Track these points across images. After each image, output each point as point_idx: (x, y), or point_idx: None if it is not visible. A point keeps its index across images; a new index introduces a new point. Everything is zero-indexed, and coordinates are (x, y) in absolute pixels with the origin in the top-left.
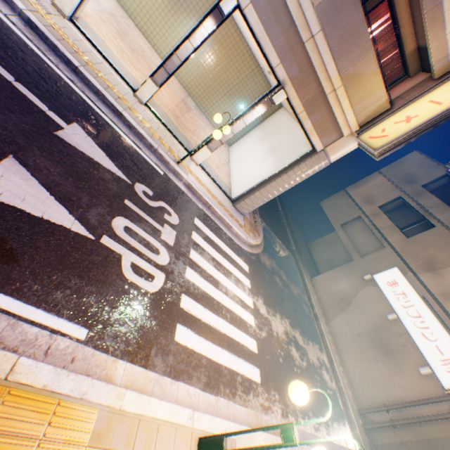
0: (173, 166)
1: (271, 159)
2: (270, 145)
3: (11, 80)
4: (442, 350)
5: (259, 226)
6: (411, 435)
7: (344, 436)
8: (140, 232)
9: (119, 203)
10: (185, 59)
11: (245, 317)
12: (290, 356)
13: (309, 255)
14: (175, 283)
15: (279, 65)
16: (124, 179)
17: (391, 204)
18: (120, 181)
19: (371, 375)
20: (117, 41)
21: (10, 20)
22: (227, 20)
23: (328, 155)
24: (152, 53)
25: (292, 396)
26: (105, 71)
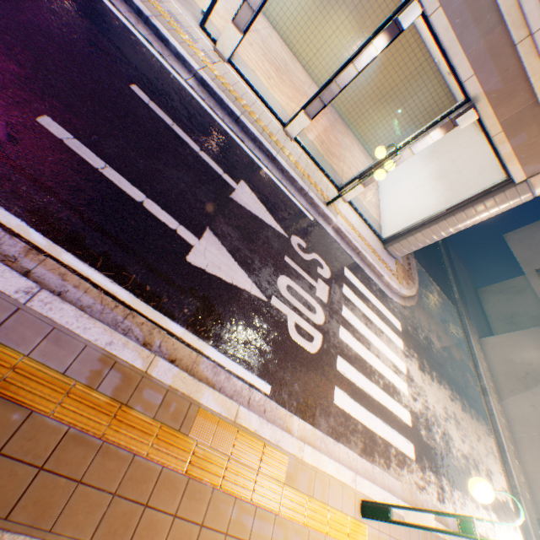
0: (322, 209)
1: (439, 188)
2: (438, 168)
3: (198, 151)
4: None
5: (413, 270)
6: None
7: None
8: (298, 290)
9: (280, 261)
10: (345, 86)
11: (398, 384)
12: (448, 435)
13: (477, 306)
14: (330, 344)
15: (471, 77)
16: (282, 233)
17: None
18: (279, 236)
19: None
20: (263, 66)
21: (188, 84)
22: (391, 5)
23: (531, 188)
24: (294, 64)
25: (472, 492)
26: (258, 111)
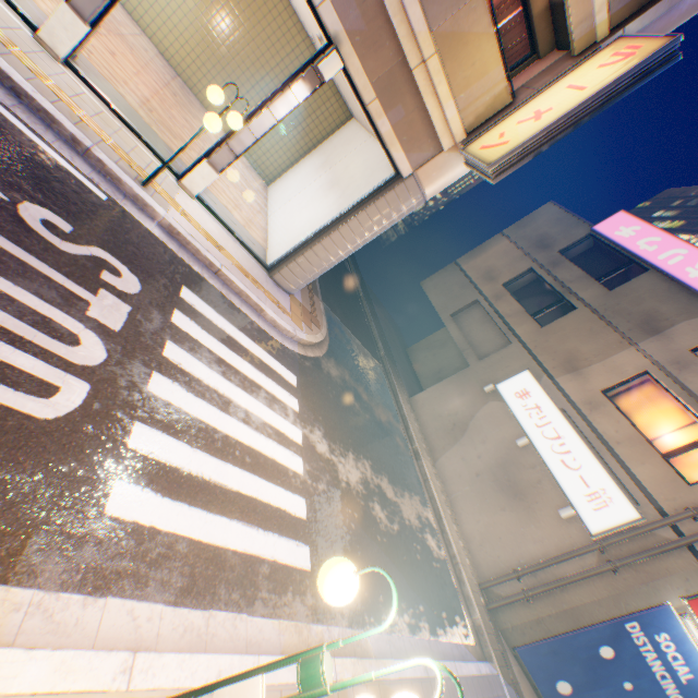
0: (131, 187)
1: (332, 196)
2: (332, 177)
3: None
4: (588, 481)
5: (322, 314)
6: (550, 607)
7: (417, 658)
8: (23, 297)
9: None
10: None
11: (286, 460)
12: (371, 517)
13: (407, 365)
14: (118, 402)
15: (326, 1)
16: None
17: (519, 280)
18: None
19: (496, 531)
20: None
21: None
22: None
23: (421, 185)
24: None
25: (323, 592)
26: None
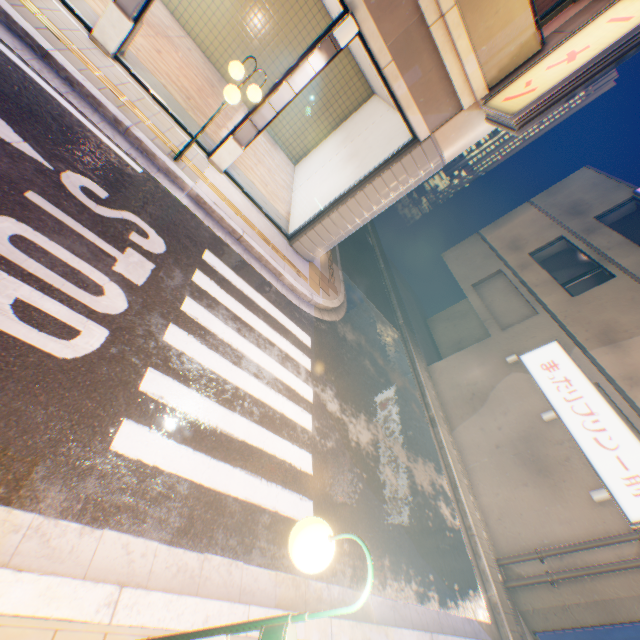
0: (164, 161)
1: (350, 167)
2: (351, 150)
3: None
4: (627, 463)
5: (340, 282)
6: (578, 595)
7: None
8: (56, 251)
9: (7, 194)
10: None
11: (295, 416)
12: (381, 479)
13: (426, 335)
14: (134, 349)
15: None
16: (36, 159)
17: (548, 249)
18: (22, 160)
19: (517, 506)
20: None
21: None
22: None
23: (438, 148)
24: None
25: (292, 555)
26: None
